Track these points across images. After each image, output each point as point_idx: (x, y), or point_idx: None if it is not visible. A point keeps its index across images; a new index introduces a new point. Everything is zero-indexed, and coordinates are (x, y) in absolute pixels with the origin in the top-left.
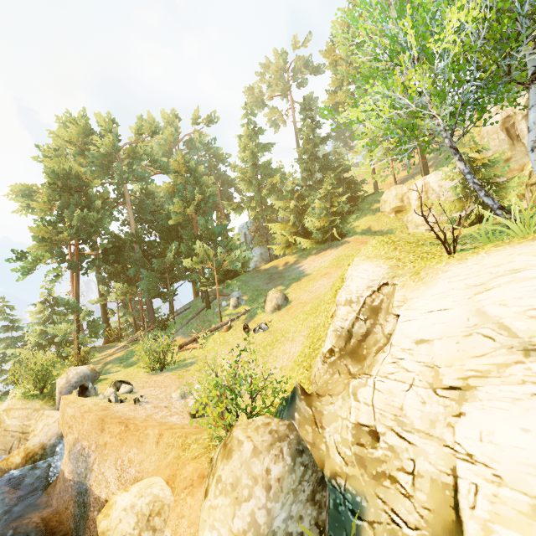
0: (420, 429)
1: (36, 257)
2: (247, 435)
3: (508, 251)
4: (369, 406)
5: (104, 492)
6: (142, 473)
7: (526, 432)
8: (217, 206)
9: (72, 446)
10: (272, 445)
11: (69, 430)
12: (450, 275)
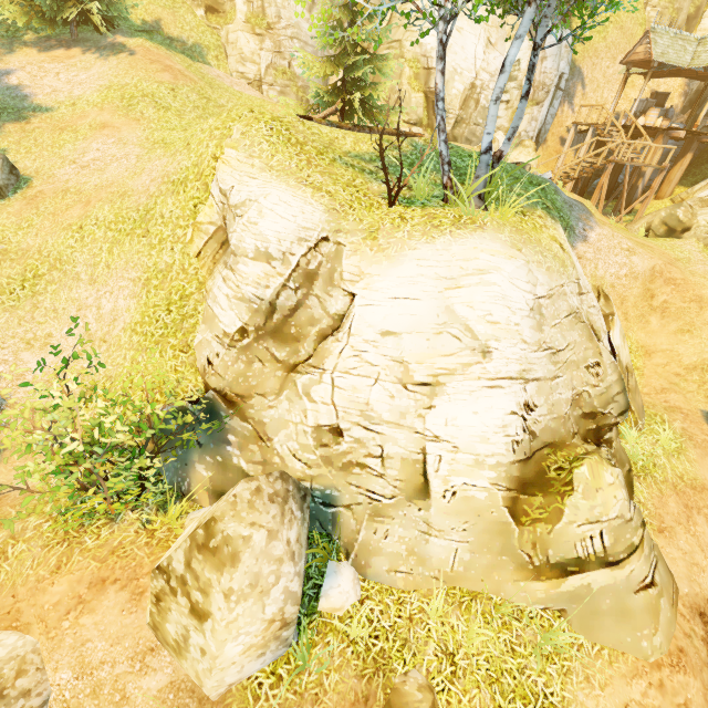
0: (390, 421)
1: None
2: (249, 524)
3: (472, 242)
4: (329, 405)
5: None
6: None
7: (476, 414)
8: None
9: None
10: (284, 514)
11: None
12: (419, 256)
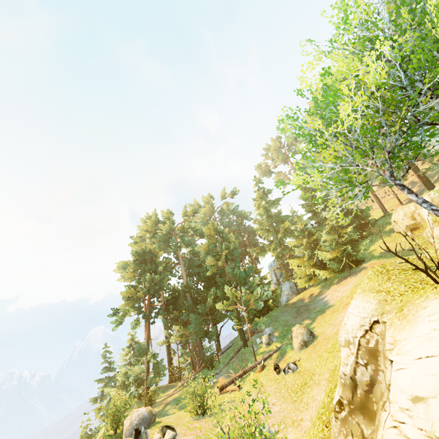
0: None
1: (124, 312)
2: None
3: None
4: None
5: None
6: None
7: None
8: (247, 252)
9: None
10: None
11: None
12: (428, 312)
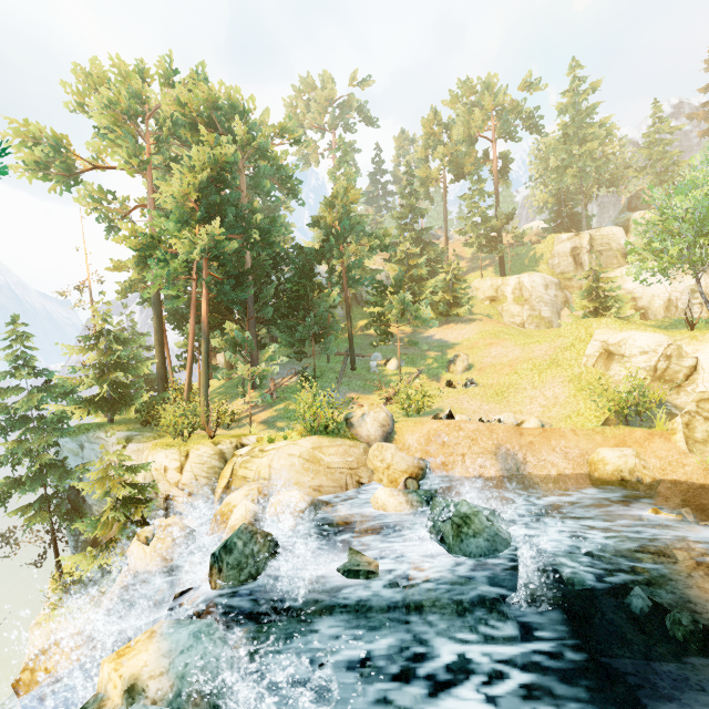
0: None
1: (178, 265)
2: None
3: None
4: None
5: (553, 471)
6: (586, 450)
7: None
8: None
9: (497, 450)
10: None
11: (473, 442)
12: None
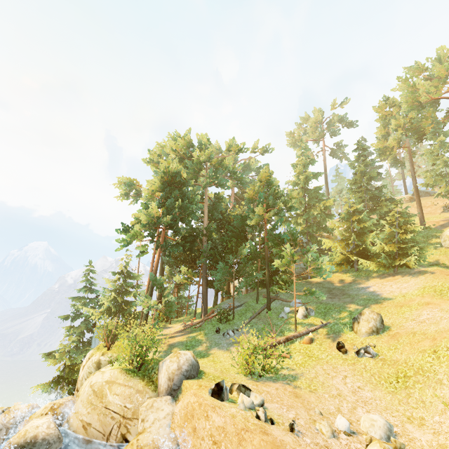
0: None
1: (136, 233)
2: None
3: None
4: None
5: None
6: None
7: None
8: None
9: None
10: None
11: (215, 447)
12: None
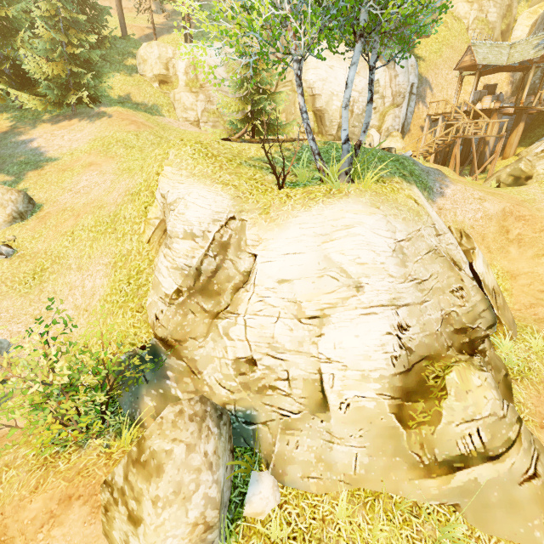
0: (291, 349)
1: None
2: (171, 440)
3: (339, 206)
4: (244, 341)
5: None
6: None
7: (357, 337)
8: None
9: None
10: (201, 430)
11: None
12: (300, 221)
